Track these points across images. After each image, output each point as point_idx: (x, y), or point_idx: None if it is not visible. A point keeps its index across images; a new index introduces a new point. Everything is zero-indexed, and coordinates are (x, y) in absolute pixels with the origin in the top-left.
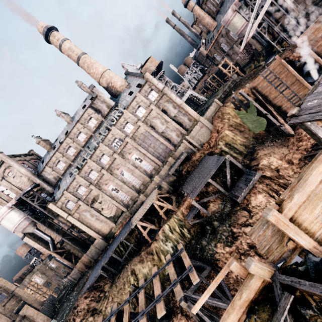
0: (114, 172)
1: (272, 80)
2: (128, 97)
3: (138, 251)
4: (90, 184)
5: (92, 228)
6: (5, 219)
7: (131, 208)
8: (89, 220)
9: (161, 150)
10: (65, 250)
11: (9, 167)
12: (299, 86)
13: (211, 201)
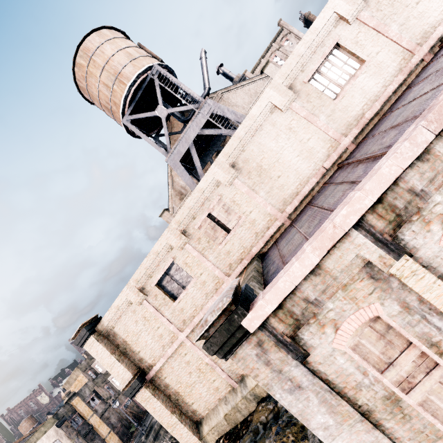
0: None
1: None
2: None
3: None
4: None
5: None
6: None
7: None
8: None
9: None
10: None
11: (286, 35)
12: None
13: None
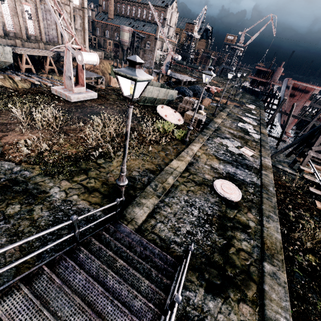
0: None
1: None
2: None
3: None
4: None
5: None
6: None
7: None
8: None
9: (52, 34)
10: None
11: None
12: None
13: None
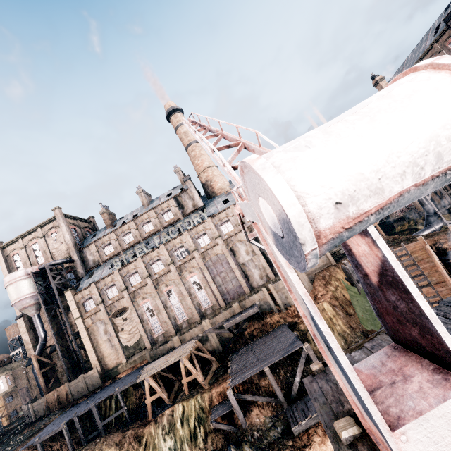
0: (161, 288)
1: (408, 265)
2: (220, 205)
3: (128, 423)
4: (125, 289)
5: (96, 350)
6: (14, 285)
7: (157, 348)
8: (99, 336)
9: (232, 287)
10: (51, 361)
11: (58, 227)
12: (448, 290)
13: (257, 404)
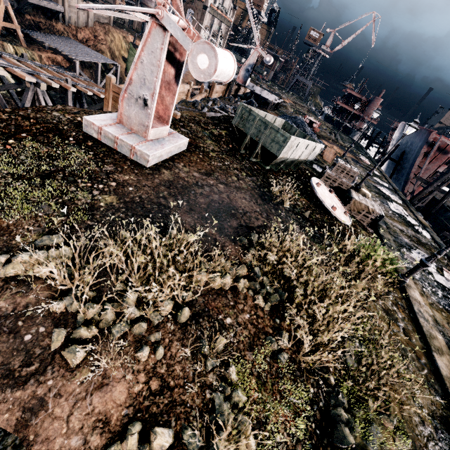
0: None
1: None
2: None
3: None
4: None
5: None
6: None
7: None
8: None
9: None
10: None
11: None
12: None
13: None
